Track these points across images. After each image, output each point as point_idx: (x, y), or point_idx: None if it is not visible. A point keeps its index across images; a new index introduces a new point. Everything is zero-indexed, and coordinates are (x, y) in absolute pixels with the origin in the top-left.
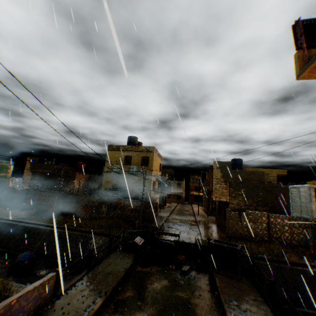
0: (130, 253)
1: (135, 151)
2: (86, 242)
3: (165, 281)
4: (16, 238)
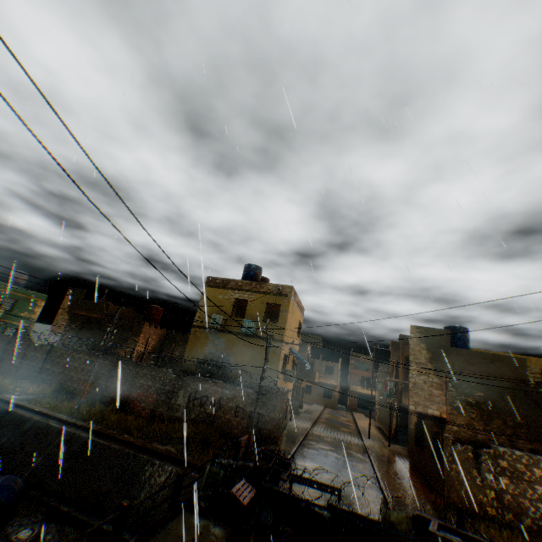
0: (219, 523)
1: (255, 292)
2: (132, 470)
3: None
4: (1, 440)
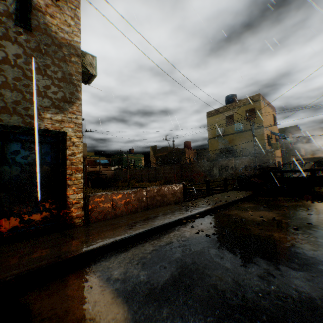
0: (248, 191)
1: (236, 108)
2: None
3: (296, 203)
4: None
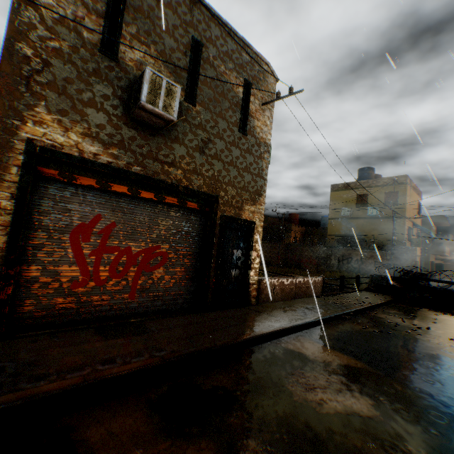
0: (385, 295)
1: (372, 187)
2: None
3: (444, 318)
4: None
